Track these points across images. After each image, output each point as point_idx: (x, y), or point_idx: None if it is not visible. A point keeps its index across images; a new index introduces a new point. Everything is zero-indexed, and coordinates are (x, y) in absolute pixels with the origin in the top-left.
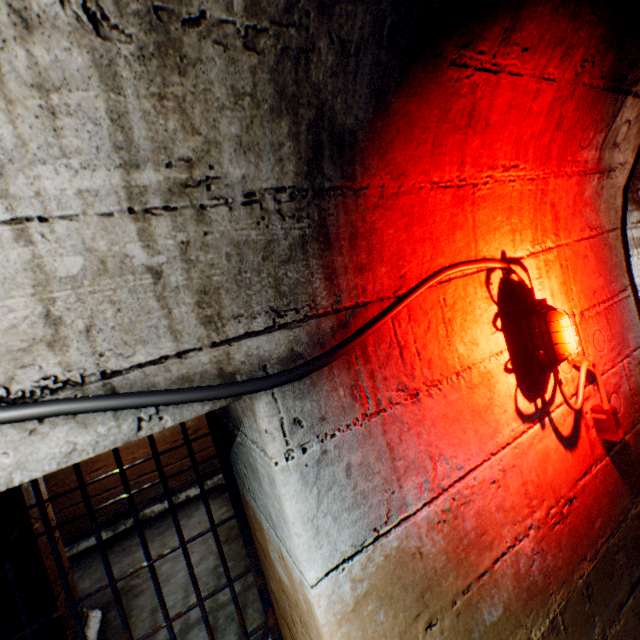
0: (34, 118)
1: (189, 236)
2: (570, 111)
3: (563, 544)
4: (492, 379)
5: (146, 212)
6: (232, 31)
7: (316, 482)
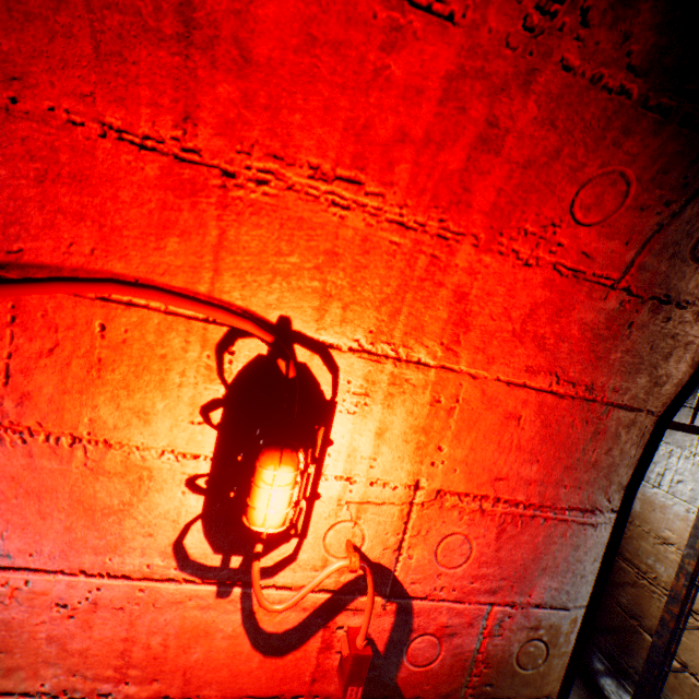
0: None
1: None
2: (529, 121)
3: None
4: (152, 482)
5: None
6: None
7: None
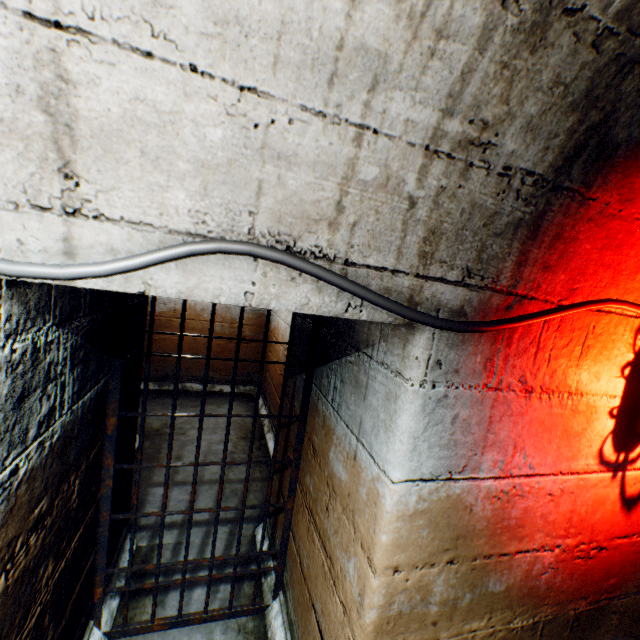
0: (419, 54)
1: (448, 184)
2: None
3: (575, 576)
4: (594, 414)
5: (434, 153)
6: (592, 28)
7: (430, 414)
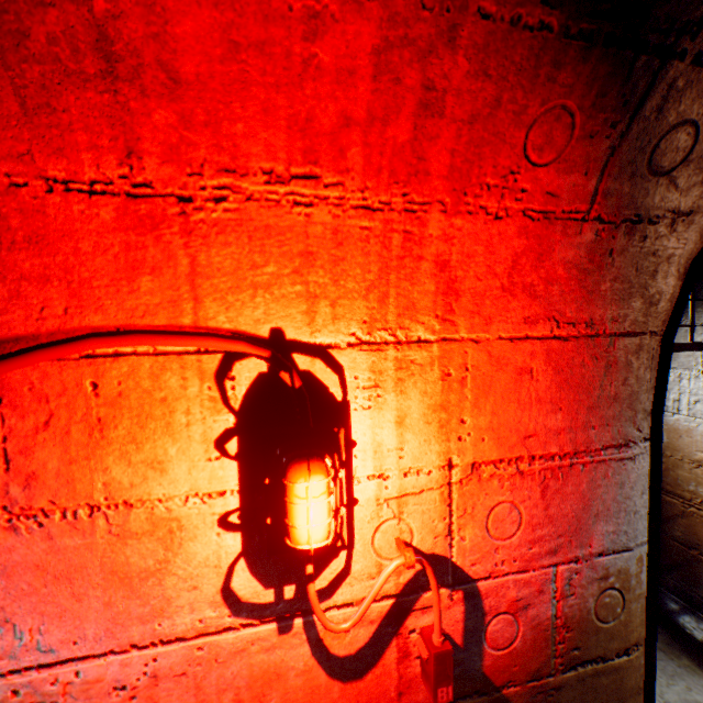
0: None
1: None
2: (463, 76)
3: None
4: (183, 532)
5: None
6: None
7: None
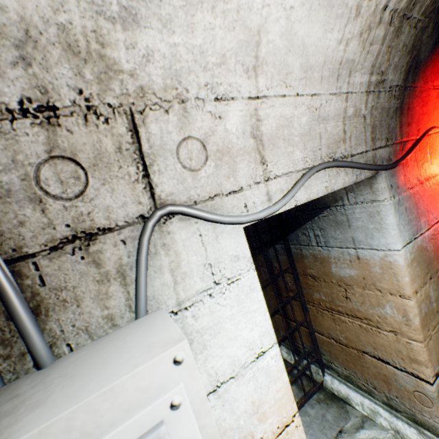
0: (363, 55)
1: (373, 104)
2: None
3: None
4: None
5: (368, 93)
6: (414, 21)
7: (397, 211)
